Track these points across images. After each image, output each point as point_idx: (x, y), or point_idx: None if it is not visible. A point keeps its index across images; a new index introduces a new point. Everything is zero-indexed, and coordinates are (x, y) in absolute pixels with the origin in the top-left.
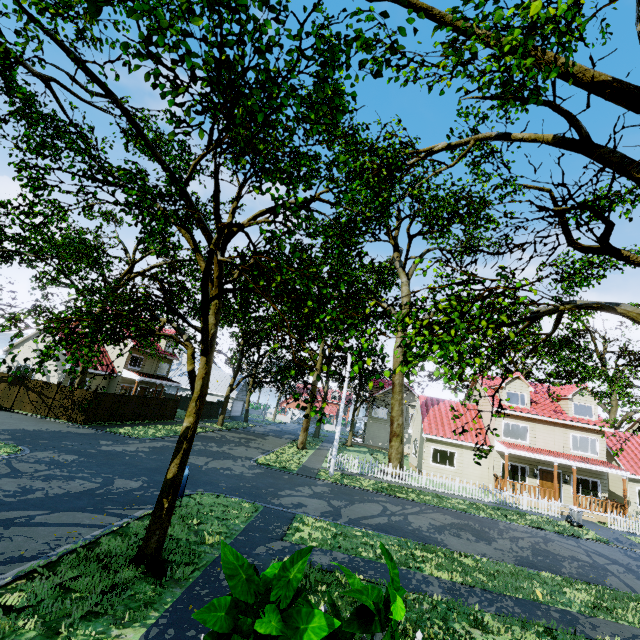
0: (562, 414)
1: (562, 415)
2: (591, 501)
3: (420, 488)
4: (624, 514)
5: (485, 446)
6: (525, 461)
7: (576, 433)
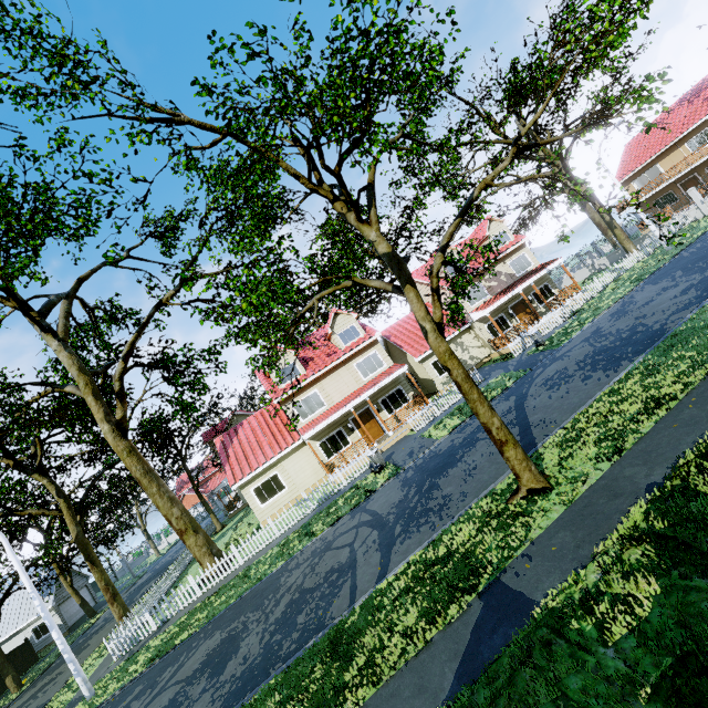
0: (336, 353)
1: (336, 354)
2: (398, 416)
3: (236, 571)
4: (426, 402)
5: (296, 443)
6: (336, 424)
7: (358, 360)
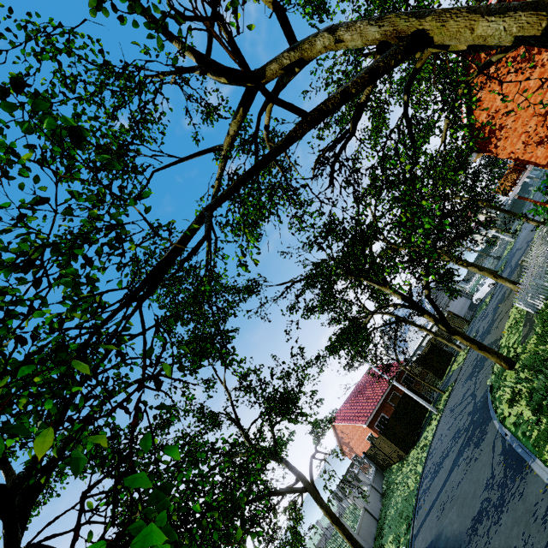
0: None
1: None
2: None
3: None
4: None
5: None
6: None
7: None
